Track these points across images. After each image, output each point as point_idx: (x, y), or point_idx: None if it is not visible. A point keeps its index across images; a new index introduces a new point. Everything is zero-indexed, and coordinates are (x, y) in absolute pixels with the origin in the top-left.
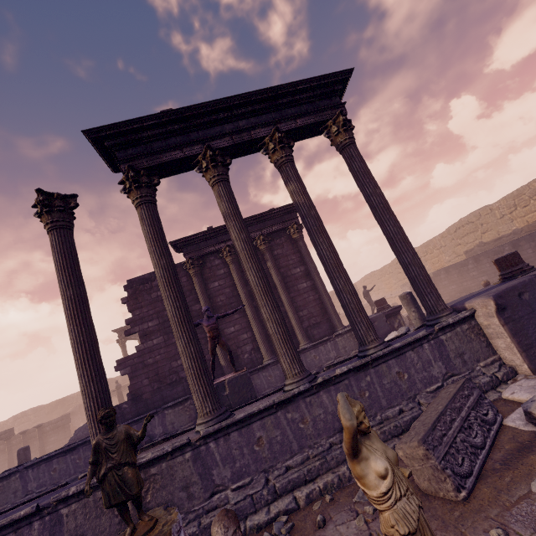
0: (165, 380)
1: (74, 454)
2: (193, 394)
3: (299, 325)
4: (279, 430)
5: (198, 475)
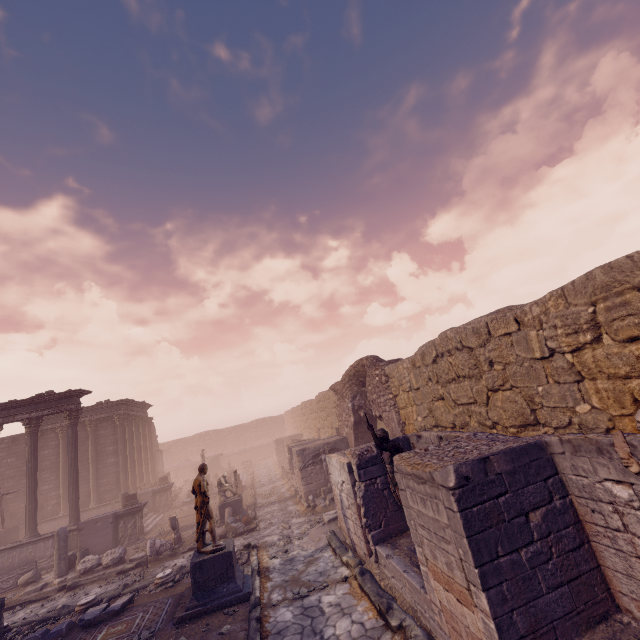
0: None
1: None
2: None
3: (94, 490)
4: None
5: None
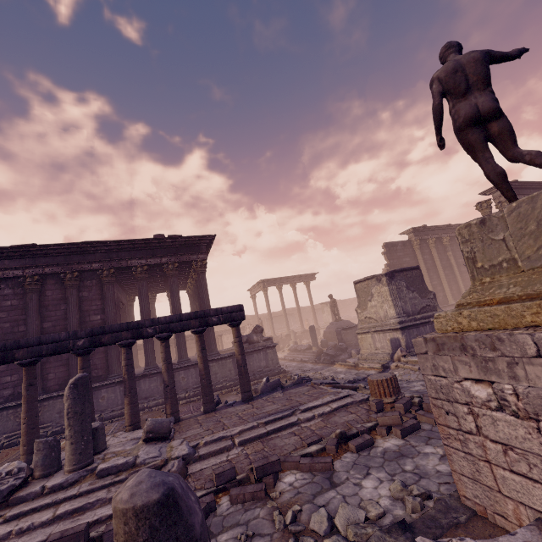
0: None
1: None
2: None
3: (465, 288)
4: None
5: None
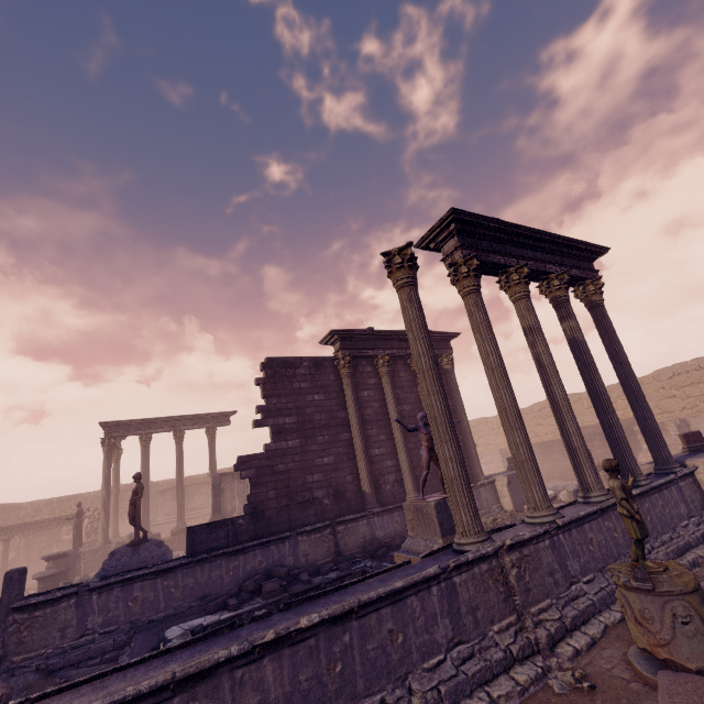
0: (296, 497)
1: (168, 578)
2: (531, 487)
3: None
4: (602, 534)
5: (558, 563)
